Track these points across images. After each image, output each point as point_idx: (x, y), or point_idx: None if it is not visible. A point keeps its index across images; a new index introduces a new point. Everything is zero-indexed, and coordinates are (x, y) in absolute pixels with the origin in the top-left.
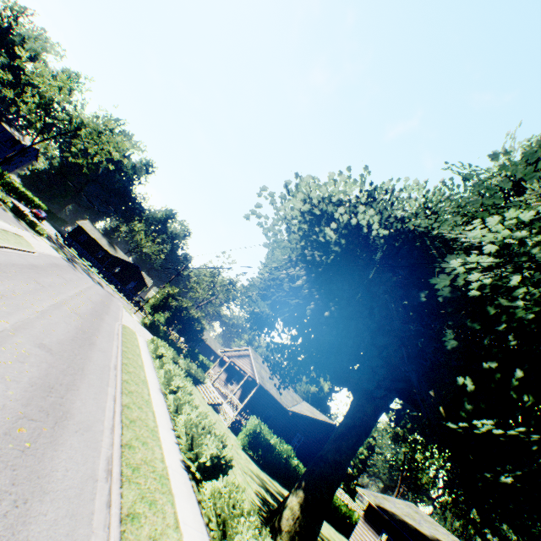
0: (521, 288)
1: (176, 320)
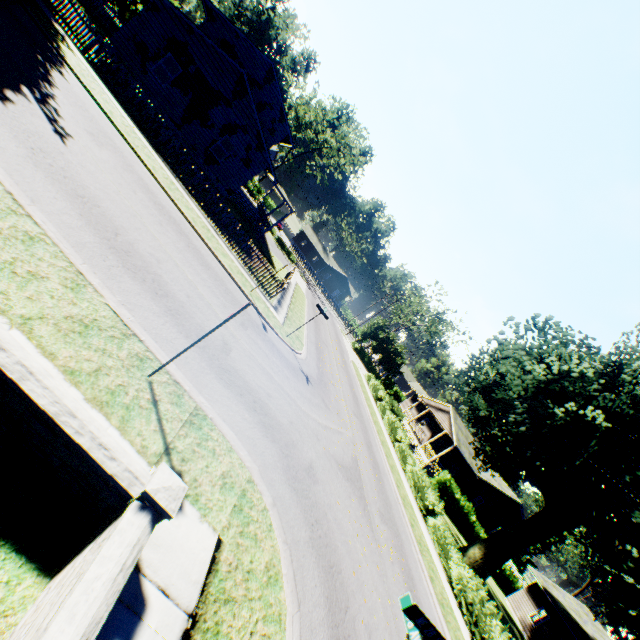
0: None
1: (380, 350)
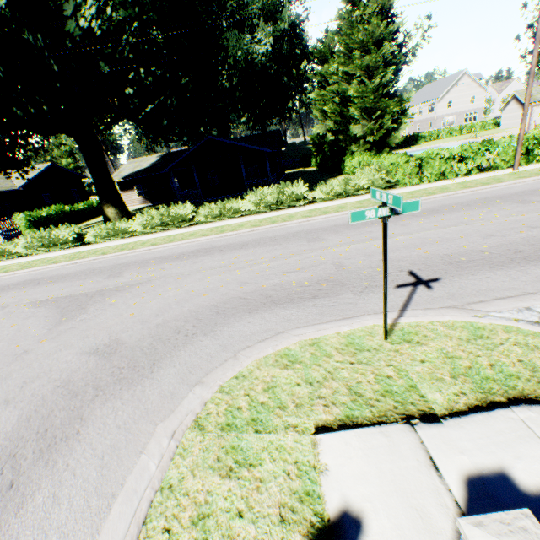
0: (114, 15)
1: None
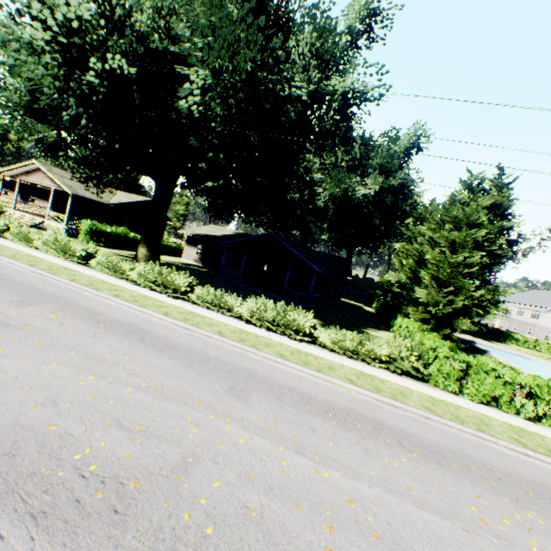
0: (218, 109)
1: None
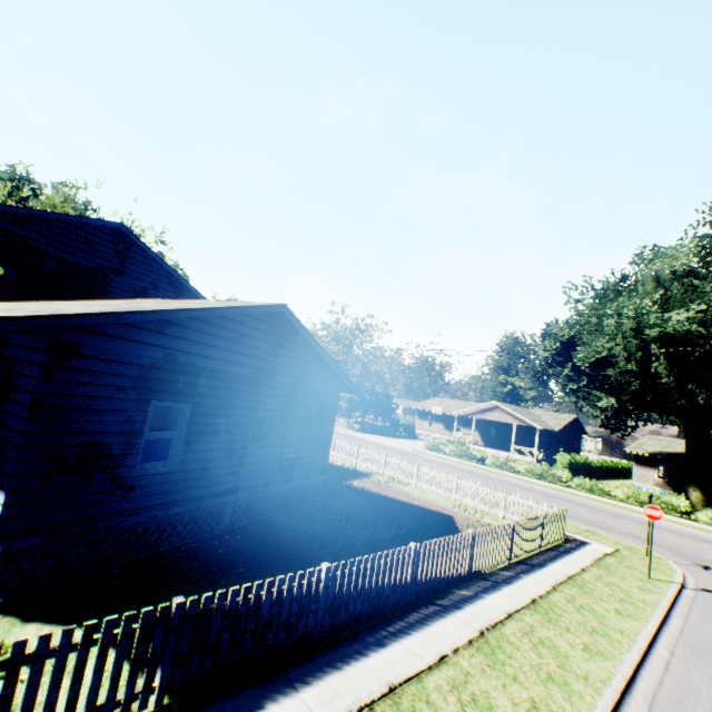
0: None
1: (371, 407)
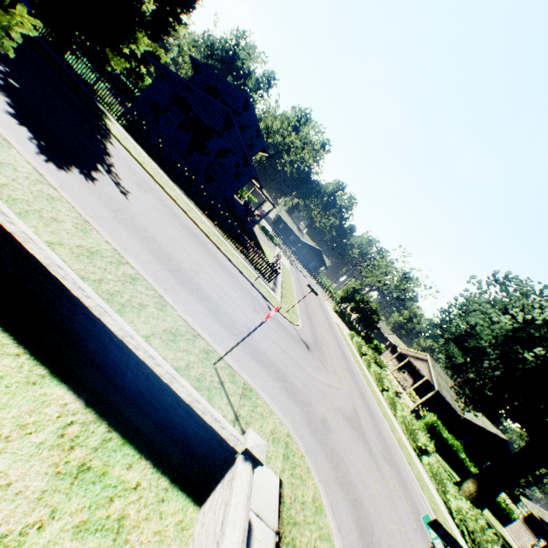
0: None
1: (357, 310)
